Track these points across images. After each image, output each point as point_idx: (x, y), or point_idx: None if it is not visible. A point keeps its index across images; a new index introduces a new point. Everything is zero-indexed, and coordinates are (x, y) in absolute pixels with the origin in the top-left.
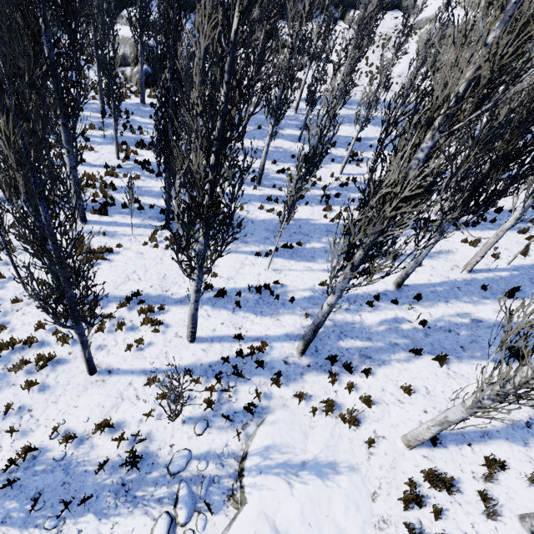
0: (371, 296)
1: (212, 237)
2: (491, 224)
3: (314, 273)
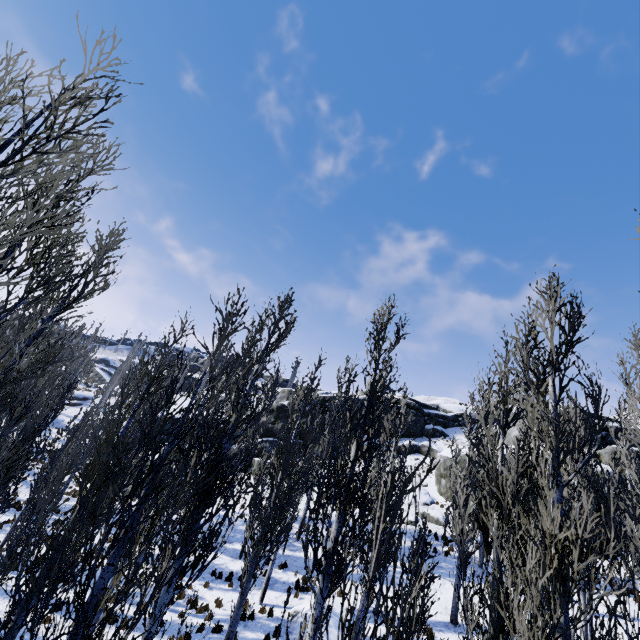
0: None
1: None
2: None
3: None
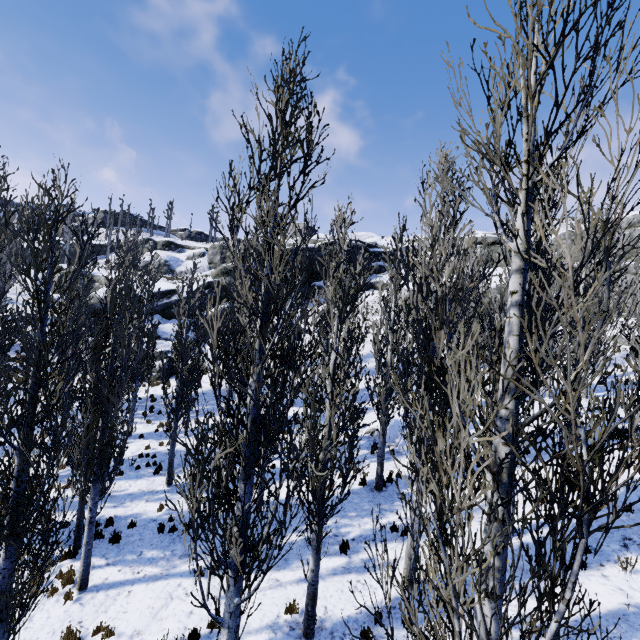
0: (371, 617)
1: (19, 554)
2: (526, 456)
3: (282, 589)
